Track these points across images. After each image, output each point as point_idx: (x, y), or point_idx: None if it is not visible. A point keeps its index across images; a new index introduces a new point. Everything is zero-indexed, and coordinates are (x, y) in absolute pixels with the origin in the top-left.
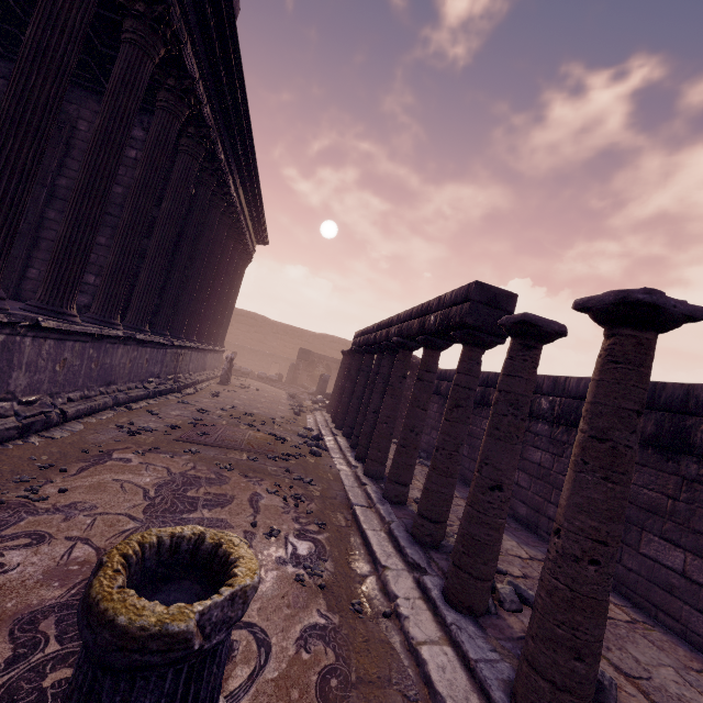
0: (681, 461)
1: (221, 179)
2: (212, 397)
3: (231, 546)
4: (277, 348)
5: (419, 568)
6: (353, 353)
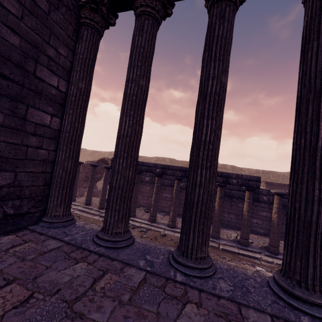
0: (254, 202)
1: None
2: None
3: None
4: None
5: (260, 252)
6: (108, 168)
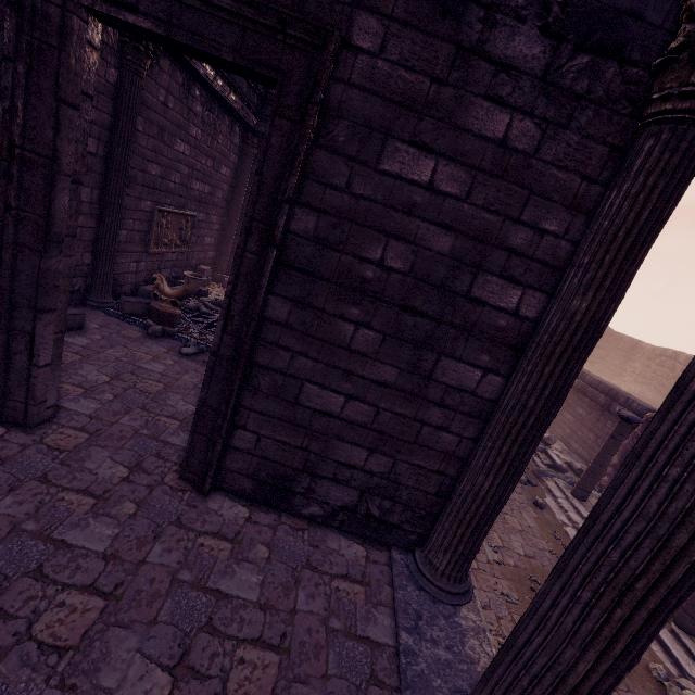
0: None
1: None
2: None
3: None
4: None
5: None
6: None
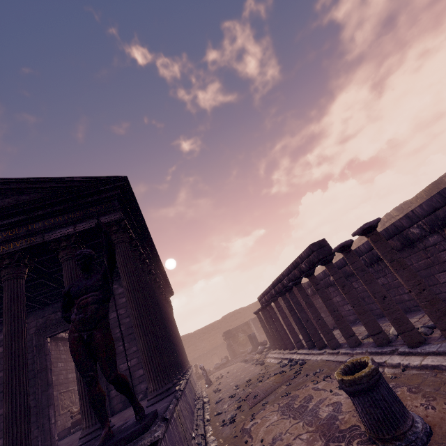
0: (416, 245)
1: (157, 281)
2: (218, 392)
3: (355, 360)
4: (206, 346)
5: (394, 351)
6: (263, 308)
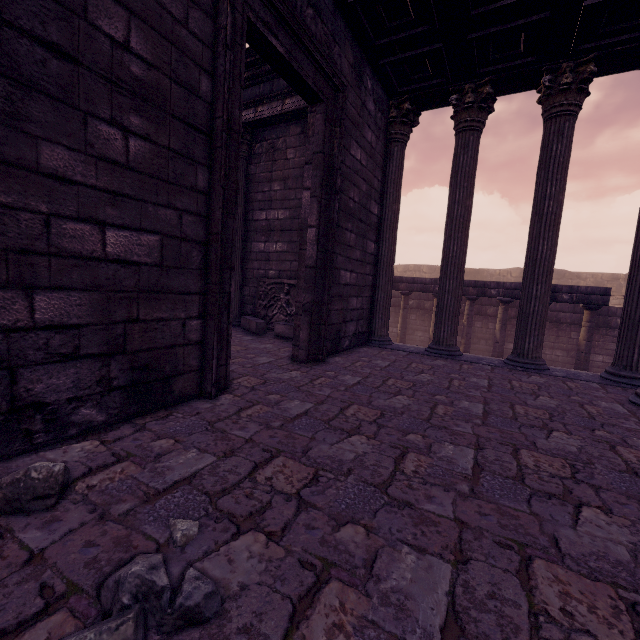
0: (600, 330)
1: None
2: None
3: None
4: None
5: None
6: None
